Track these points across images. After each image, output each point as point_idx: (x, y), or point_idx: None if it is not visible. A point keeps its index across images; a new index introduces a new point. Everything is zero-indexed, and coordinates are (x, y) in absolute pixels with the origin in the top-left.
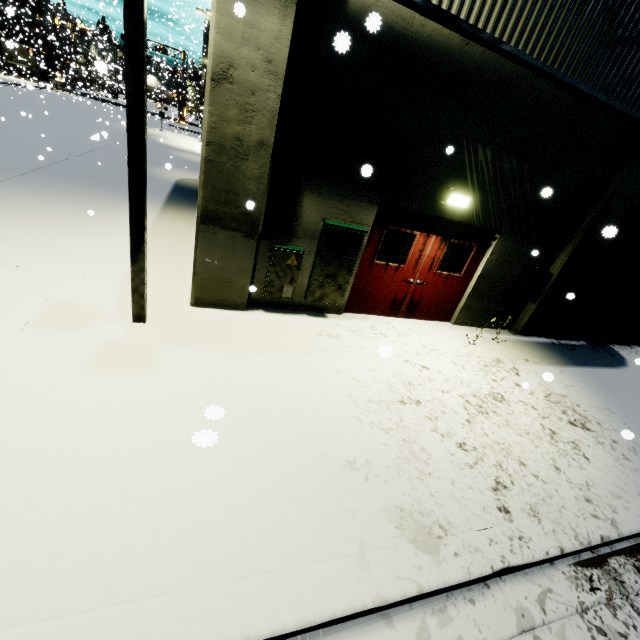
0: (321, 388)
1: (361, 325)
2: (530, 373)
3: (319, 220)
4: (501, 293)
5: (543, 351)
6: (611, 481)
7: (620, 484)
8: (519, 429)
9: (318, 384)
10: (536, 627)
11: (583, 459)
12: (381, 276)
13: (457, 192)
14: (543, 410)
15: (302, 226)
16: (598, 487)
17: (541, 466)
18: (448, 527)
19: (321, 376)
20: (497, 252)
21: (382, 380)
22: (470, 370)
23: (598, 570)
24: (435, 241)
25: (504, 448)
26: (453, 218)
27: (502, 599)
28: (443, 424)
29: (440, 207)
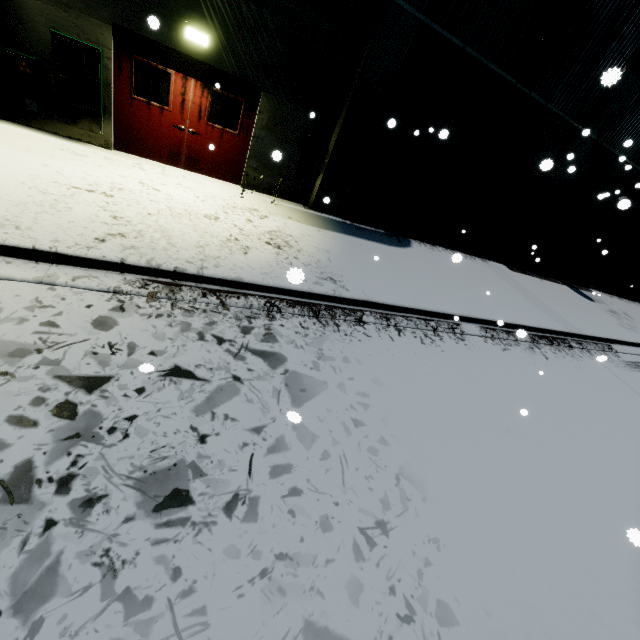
0: (8, 164)
1: (125, 159)
2: (279, 222)
3: (48, 29)
4: (285, 161)
5: (321, 221)
6: (248, 264)
7: (255, 267)
8: (201, 230)
9: (8, 162)
10: (57, 284)
11: (241, 252)
12: (147, 115)
13: (192, 26)
14: (249, 232)
15: (30, 32)
16: (227, 261)
17: (186, 242)
18: (25, 229)
19: (19, 160)
20: (266, 112)
21: (91, 180)
22: (209, 203)
23: (163, 285)
24: (196, 86)
25: (163, 229)
26: (204, 60)
27: (42, 269)
28: (118, 207)
29: (185, 44)
